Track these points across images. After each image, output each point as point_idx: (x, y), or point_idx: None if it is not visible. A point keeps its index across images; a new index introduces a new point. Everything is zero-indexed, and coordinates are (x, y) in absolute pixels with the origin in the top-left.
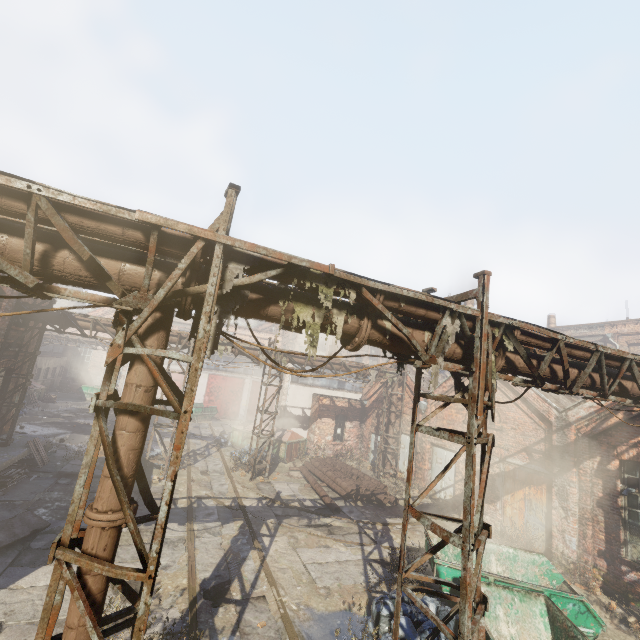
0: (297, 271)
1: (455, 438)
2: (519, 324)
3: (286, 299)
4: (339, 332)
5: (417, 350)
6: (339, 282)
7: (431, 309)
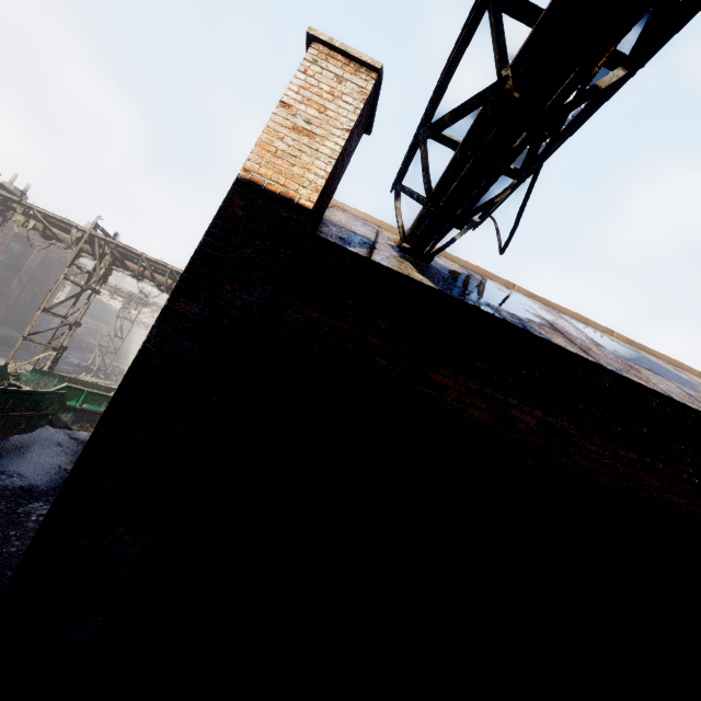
0: (13, 200)
1: (68, 279)
2: (112, 241)
3: (14, 211)
4: (30, 227)
5: (63, 241)
6: (28, 207)
7: (68, 225)
